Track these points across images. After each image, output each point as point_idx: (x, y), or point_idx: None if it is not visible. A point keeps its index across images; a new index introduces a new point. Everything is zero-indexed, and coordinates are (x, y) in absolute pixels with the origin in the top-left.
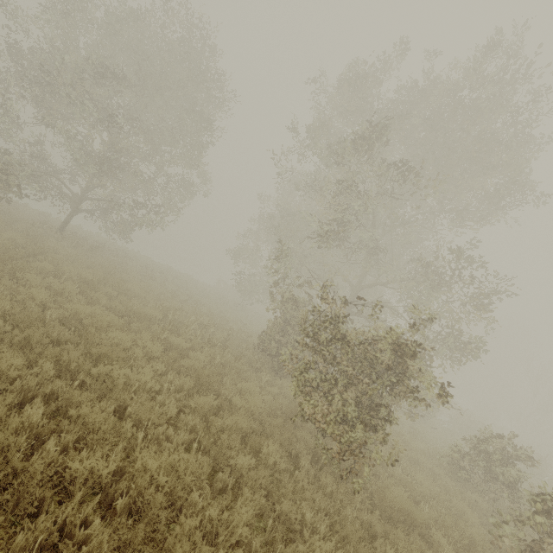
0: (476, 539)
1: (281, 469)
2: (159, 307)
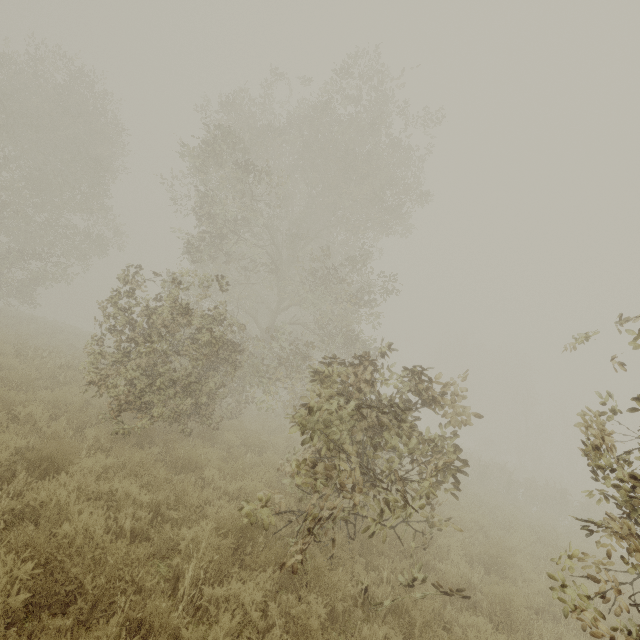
0: (267, 475)
1: (40, 426)
2: (21, 347)
